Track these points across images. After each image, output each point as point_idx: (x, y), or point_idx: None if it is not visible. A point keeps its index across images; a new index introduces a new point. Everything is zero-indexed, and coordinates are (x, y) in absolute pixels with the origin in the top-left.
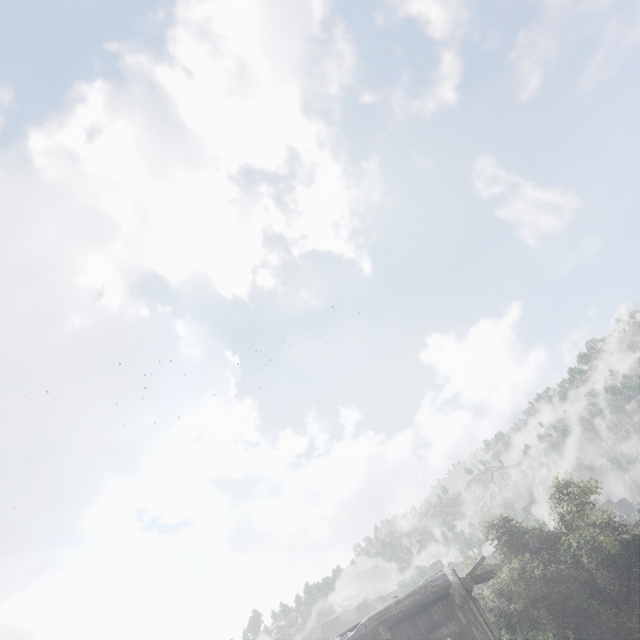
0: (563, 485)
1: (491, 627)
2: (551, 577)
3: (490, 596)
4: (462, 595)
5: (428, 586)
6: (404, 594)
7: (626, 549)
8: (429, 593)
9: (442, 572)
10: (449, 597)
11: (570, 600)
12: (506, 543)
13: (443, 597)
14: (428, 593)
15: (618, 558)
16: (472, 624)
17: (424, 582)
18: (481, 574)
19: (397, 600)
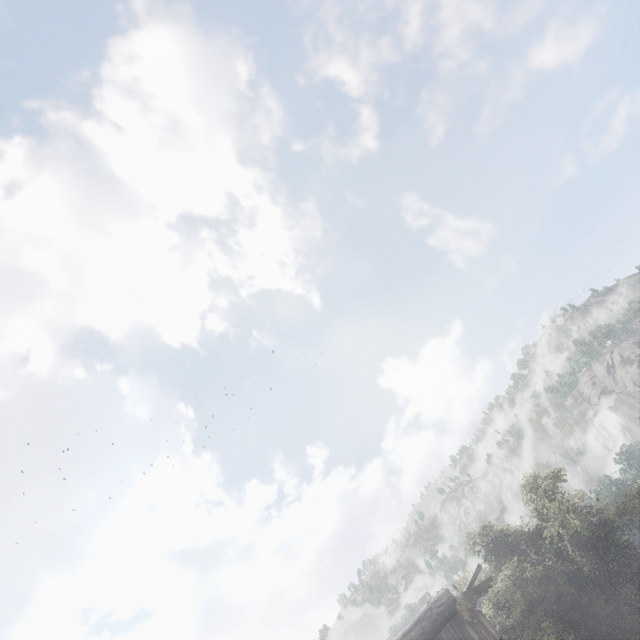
0: (534, 479)
1: None
2: (542, 576)
3: (489, 612)
4: (469, 609)
5: (433, 608)
6: (409, 624)
7: (601, 530)
8: (436, 615)
9: (445, 588)
10: (457, 615)
11: (564, 596)
12: (493, 551)
13: (451, 616)
14: (434, 616)
15: (596, 541)
16: (485, 639)
17: (428, 604)
18: (481, 584)
19: (403, 633)
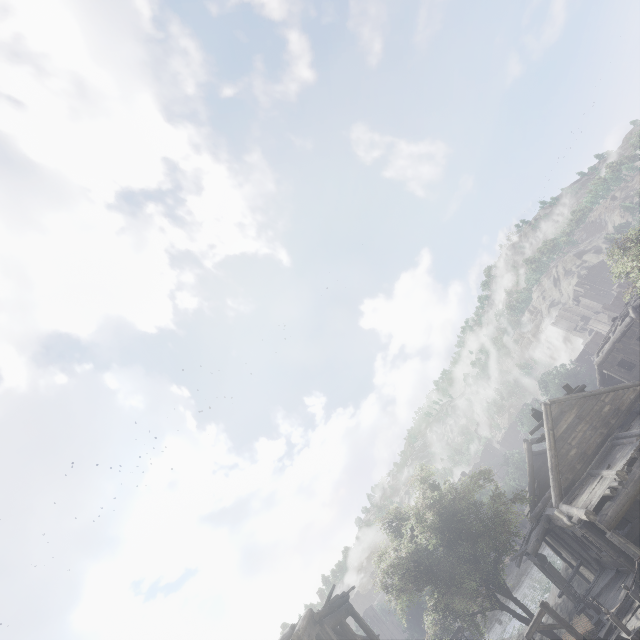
0: (412, 478)
1: (333, 637)
2: (412, 550)
3: (378, 582)
4: (298, 637)
5: (282, 639)
6: None
7: (441, 518)
8: None
9: (290, 625)
10: None
11: (422, 563)
12: (393, 530)
13: None
14: None
15: (440, 524)
16: None
17: (281, 637)
18: (330, 601)
19: None
